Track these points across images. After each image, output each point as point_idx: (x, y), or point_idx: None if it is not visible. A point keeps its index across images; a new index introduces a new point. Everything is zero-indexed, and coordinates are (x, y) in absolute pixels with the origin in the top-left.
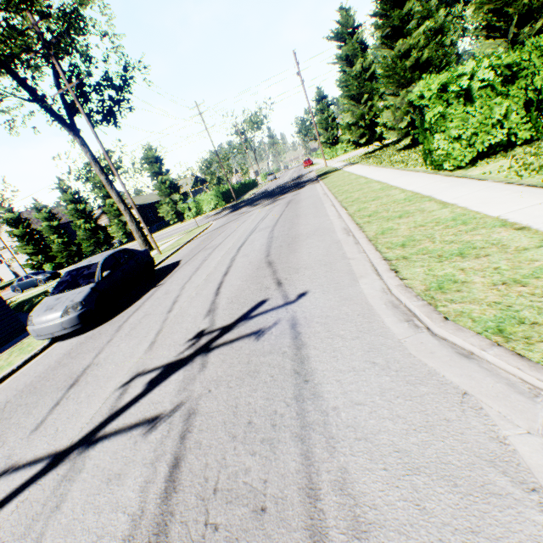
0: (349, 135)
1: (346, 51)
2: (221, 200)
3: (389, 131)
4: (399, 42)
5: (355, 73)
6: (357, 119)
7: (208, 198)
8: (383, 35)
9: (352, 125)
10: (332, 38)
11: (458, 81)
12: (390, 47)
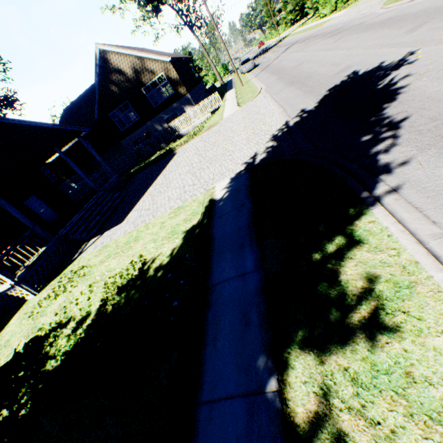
0: (291, 17)
1: None
2: (226, 71)
3: (310, 10)
4: None
5: None
6: (294, 7)
7: (219, 71)
8: None
9: (292, 11)
10: None
11: None
12: None
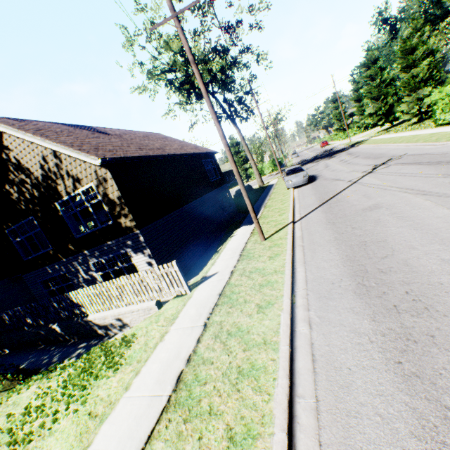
0: (370, 120)
1: (369, 73)
2: (275, 167)
3: (404, 115)
4: (410, 70)
5: (375, 84)
6: (377, 110)
7: (267, 166)
8: (401, 67)
9: (372, 114)
10: (360, 67)
11: (449, 92)
12: (405, 72)
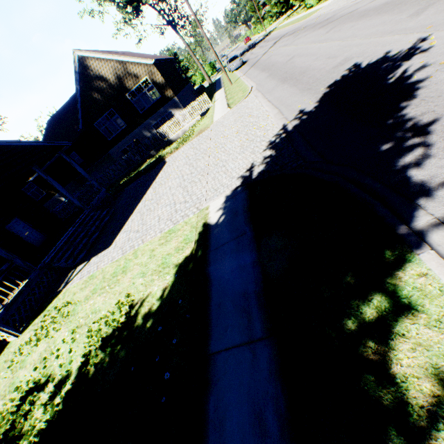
0: (276, 9)
1: None
2: (213, 70)
3: (295, 1)
4: None
5: None
6: None
7: (207, 70)
8: None
9: (277, 3)
10: None
11: None
12: None
